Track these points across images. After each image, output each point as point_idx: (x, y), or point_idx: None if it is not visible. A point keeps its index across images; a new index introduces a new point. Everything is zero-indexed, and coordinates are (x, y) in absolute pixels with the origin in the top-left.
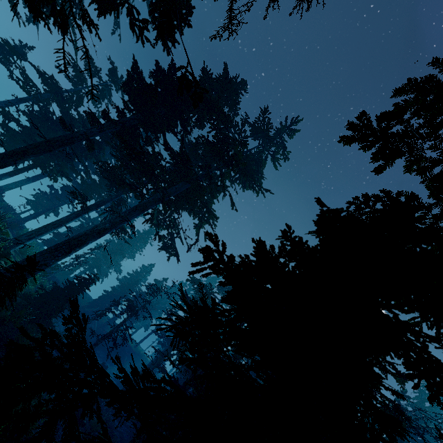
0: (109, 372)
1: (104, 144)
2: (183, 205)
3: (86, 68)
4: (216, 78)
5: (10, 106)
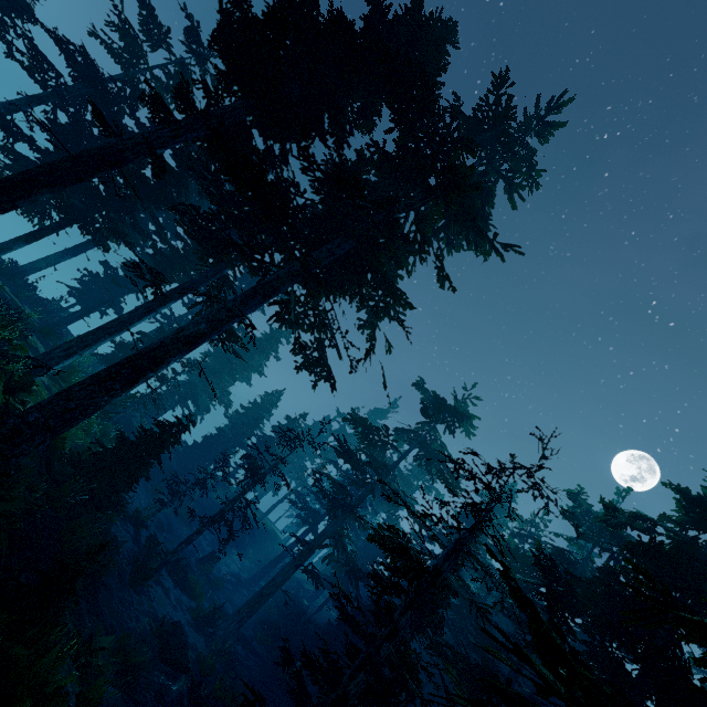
0: (223, 562)
1: (186, 177)
2: (343, 284)
3: (144, 29)
4: (396, 18)
5: (14, 112)
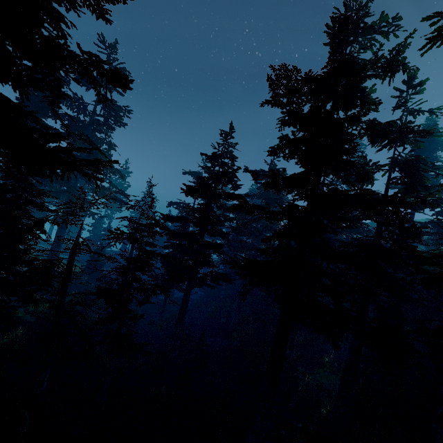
0: None
1: None
2: None
3: None
4: None
5: None
